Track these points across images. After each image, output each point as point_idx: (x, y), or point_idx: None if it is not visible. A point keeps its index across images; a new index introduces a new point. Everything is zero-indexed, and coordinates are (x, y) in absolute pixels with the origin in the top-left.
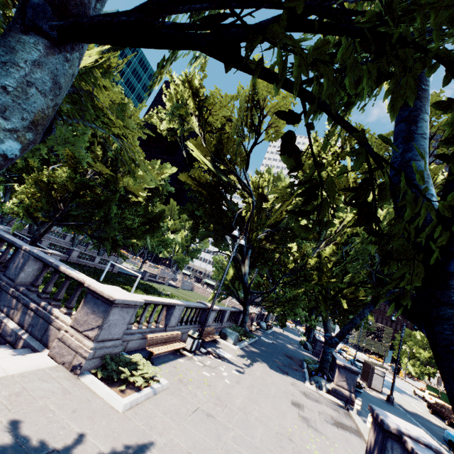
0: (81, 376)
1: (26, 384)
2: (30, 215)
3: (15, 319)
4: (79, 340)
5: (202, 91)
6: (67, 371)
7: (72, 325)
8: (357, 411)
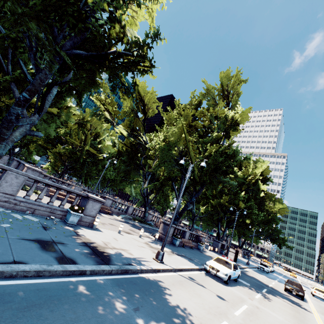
0: None
1: None
2: (54, 169)
3: None
4: None
5: (107, 100)
6: None
7: None
8: (155, 238)
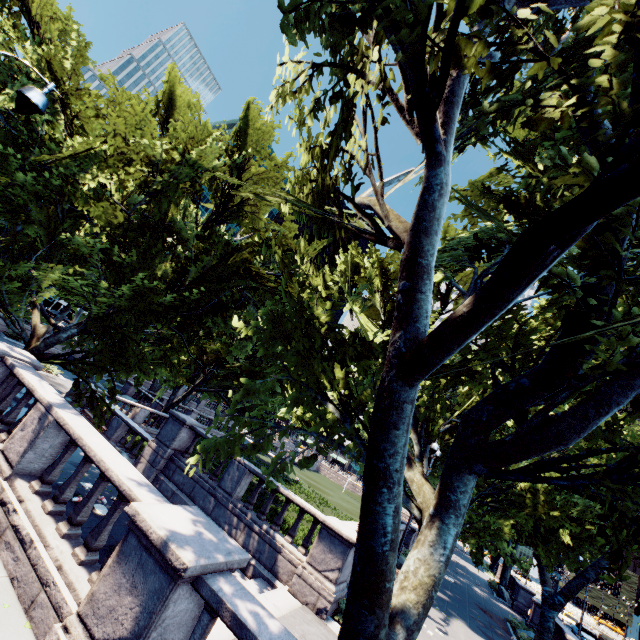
0: (327, 621)
1: (300, 625)
2: None
3: (240, 541)
4: (319, 580)
5: (389, 266)
6: (313, 613)
7: (308, 562)
8: None
